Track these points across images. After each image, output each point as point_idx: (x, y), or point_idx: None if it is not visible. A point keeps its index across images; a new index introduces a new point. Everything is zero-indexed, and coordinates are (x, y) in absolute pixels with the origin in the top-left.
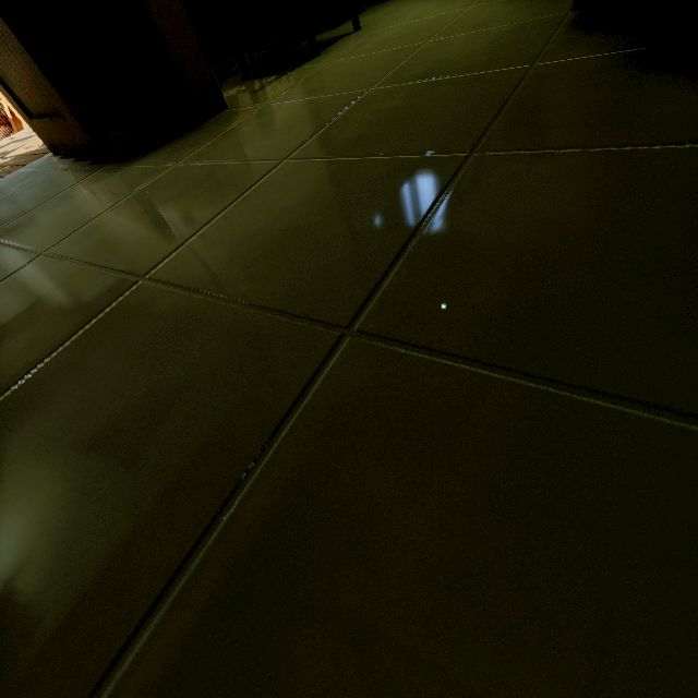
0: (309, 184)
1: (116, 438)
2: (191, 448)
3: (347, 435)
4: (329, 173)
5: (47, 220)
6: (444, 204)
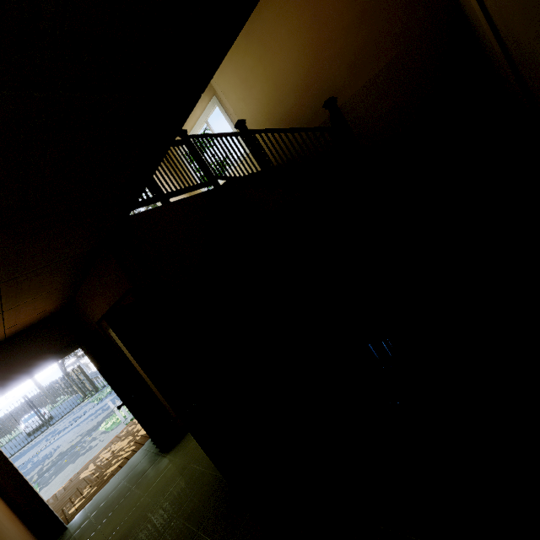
0: (188, 476)
1: (149, 538)
2: (155, 538)
3: (169, 533)
4: (192, 473)
5: (146, 481)
6: (198, 487)
